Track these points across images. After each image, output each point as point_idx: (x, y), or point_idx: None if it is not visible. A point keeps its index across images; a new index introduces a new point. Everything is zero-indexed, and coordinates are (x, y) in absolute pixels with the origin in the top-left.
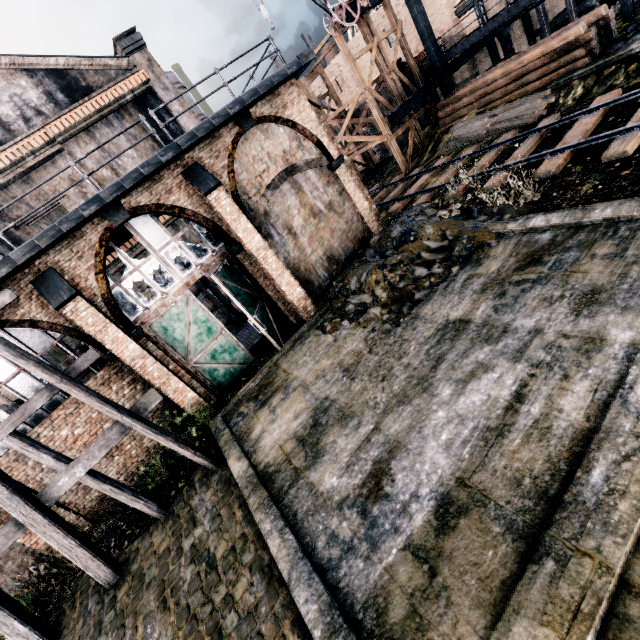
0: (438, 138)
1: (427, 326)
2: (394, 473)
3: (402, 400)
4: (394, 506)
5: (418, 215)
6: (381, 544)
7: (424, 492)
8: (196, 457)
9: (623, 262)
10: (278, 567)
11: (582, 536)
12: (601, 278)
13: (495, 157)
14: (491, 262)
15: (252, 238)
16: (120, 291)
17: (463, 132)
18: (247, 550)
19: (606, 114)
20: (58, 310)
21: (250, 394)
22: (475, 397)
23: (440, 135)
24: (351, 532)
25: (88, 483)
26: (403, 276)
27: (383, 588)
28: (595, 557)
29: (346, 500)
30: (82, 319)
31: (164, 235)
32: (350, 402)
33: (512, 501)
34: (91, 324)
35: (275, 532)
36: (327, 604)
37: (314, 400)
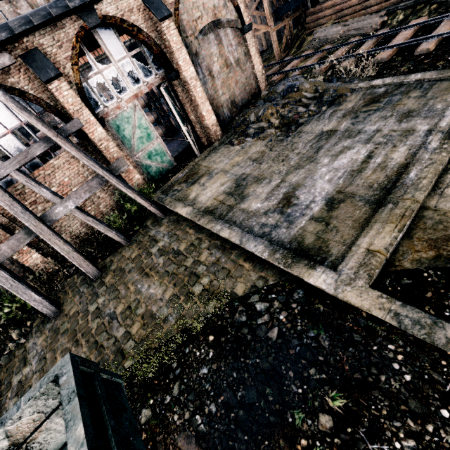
0: (303, 38)
1: (309, 135)
2: (298, 196)
3: (298, 167)
4: (300, 207)
5: (295, 81)
6: (295, 221)
7: (318, 199)
8: (152, 207)
9: (425, 99)
10: (228, 244)
11: (405, 195)
12: (413, 106)
13: (345, 51)
14: (348, 103)
15: (188, 68)
16: (86, 87)
17: (323, 34)
18: (203, 243)
19: (417, 31)
20: (46, 84)
21: (180, 180)
22: (344, 160)
23: (305, 36)
24: (275, 221)
25: (77, 214)
26: (290, 111)
27: (300, 235)
28: (411, 199)
29: (269, 210)
30: (64, 97)
31: (122, 49)
32: (261, 173)
33: (368, 193)
34: (71, 103)
35: (225, 228)
36: (269, 244)
37: (234, 176)
